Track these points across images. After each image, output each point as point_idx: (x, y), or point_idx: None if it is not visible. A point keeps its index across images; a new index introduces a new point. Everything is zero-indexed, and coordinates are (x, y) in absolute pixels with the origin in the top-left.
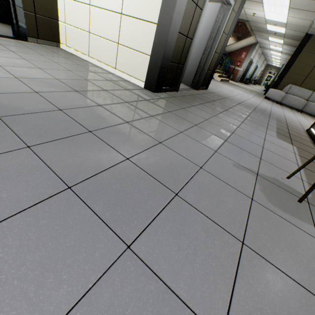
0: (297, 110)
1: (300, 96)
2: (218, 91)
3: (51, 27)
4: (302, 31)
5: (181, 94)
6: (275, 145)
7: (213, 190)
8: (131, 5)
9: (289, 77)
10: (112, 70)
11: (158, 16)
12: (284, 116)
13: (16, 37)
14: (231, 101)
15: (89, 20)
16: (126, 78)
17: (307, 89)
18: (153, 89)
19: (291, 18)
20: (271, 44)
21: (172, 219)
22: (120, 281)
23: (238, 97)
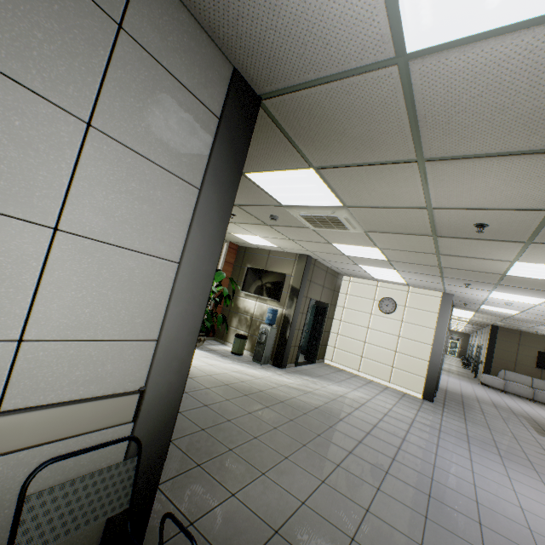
0: (526, 398)
1: (521, 382)
2: (445, 386)
3: (324, 350)
4: (487, 323)
5: (441, 399)
6: (544, 441)
7: (539, 461)
8: (405, 349)
9: (497, 362)
10: (386, 383)
11: (429, 358)
12: (524, 411)
13: (309, 361)
14: (469, 398)
15: (363, 350)
16: (401, 390)
17: (523, 374)
18: (431, 400)
19: (475, 318)
20: (452, 321)
21: (537, 467)
22: (542, 475)
23: (465, 390)
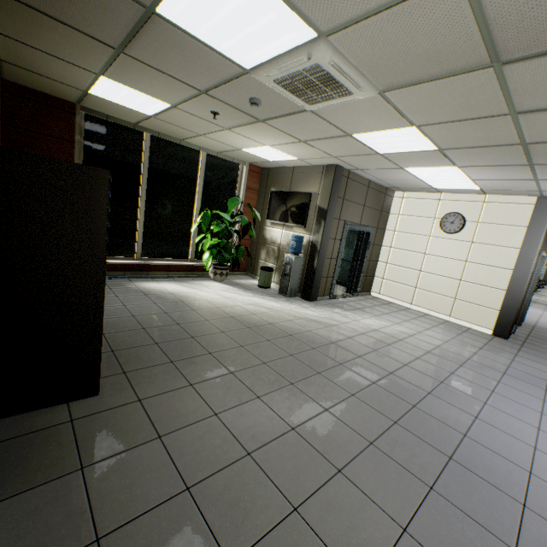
0: None
1: None
2: (534, 322)
3: (369, 282)
4: None
5: (521, 336)
6: None
7: None
8: (473, 276)
9: None
10: (445, 317)
11: (507, 287)
12: None
13: (350, 294)
14: None
15: (417, 280)
16: (465, 325)
17: None
18: (505, 337)
19: None
20: None
21: None
22: None
23: None
